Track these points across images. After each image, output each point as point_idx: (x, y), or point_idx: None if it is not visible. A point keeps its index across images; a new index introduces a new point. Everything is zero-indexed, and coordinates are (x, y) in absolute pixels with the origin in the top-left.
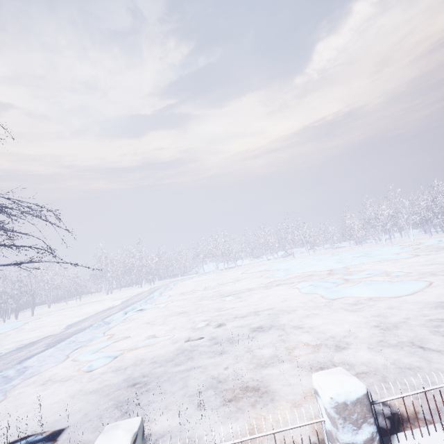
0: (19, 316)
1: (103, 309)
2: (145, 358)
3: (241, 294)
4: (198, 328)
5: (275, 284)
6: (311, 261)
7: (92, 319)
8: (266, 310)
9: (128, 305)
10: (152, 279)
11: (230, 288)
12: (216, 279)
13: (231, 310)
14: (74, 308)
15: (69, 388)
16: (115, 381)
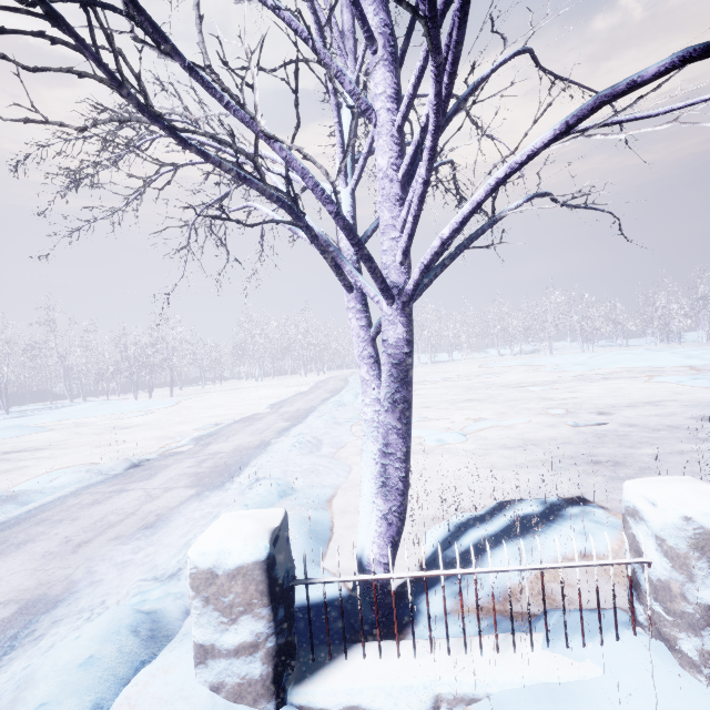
0: (144, 396)
1: (287, 393)
2: (529, 439)
3: (546, 386)
4: (559, 415)
5: (592, 379)
6: (616, 355)
7: (302, 400)
8: (655, 403)
9: (335, 390)
10: (310, 368)
11: (497, 380)
12: (442, 372)
13: (574, 400)
14: (228, 392)
15: (450, 462)
16: (536, 459)
